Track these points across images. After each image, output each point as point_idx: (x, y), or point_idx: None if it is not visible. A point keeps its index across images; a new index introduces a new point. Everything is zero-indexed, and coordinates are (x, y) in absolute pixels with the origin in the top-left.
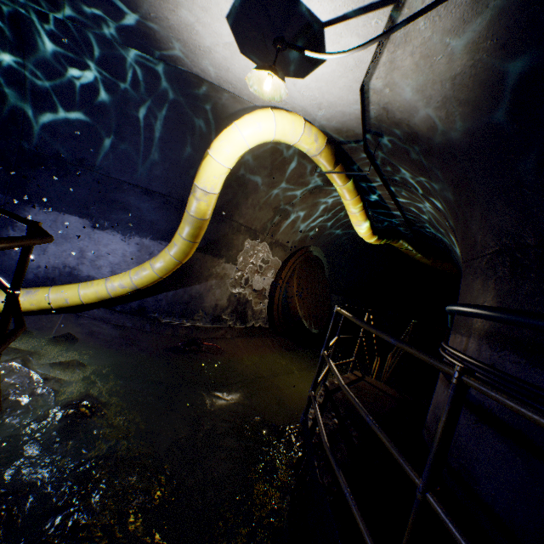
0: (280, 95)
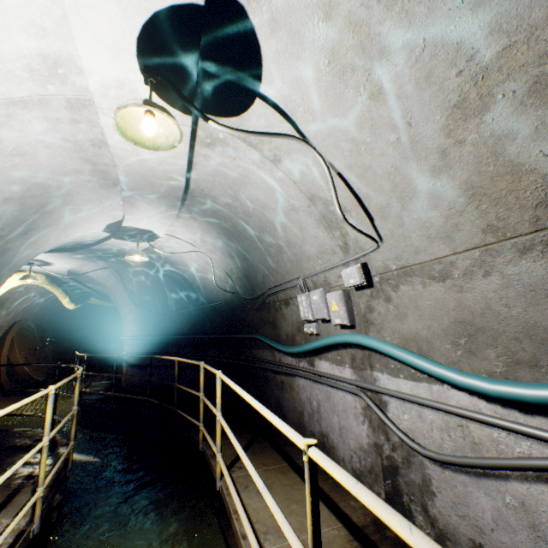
0: (35, 281)
